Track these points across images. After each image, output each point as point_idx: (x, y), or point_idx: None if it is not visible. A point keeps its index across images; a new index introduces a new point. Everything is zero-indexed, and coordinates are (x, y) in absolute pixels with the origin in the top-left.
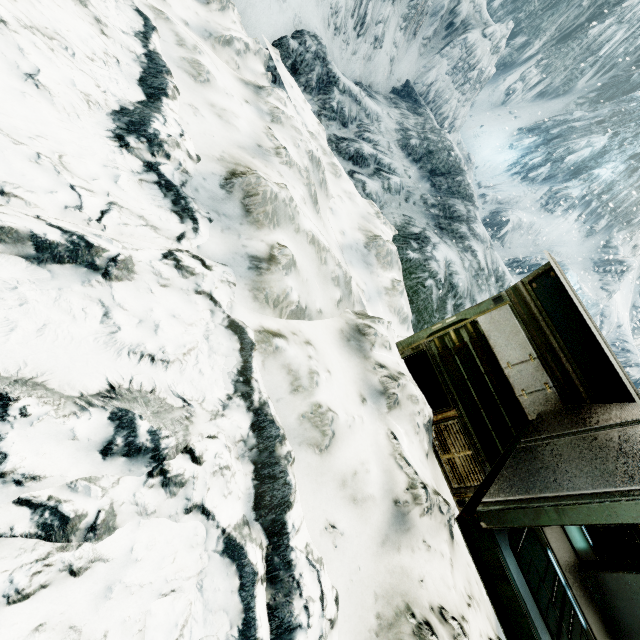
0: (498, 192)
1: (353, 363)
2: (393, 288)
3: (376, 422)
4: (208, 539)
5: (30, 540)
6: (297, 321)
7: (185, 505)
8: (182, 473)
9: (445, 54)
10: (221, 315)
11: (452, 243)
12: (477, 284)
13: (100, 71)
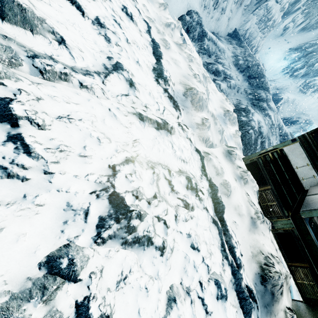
0: (277, 83)
1: (229, 166)
2: (236, 134)
3: (241, 188)
4: (208, 218)
5: (183, 208)
6: (210, 148)
7: (203, 206)
8: (201, 197)
9: (255, 13)
10: (193, 146)
11: (259, 112)
12: (271, 131)
13: (145, 53)
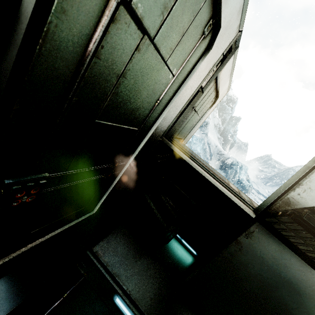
0: None
1: None
2: None
3: None
4: None
5: None
6: None
7: None
8: None
9: None
10: None
11: None
12: None
13: None
